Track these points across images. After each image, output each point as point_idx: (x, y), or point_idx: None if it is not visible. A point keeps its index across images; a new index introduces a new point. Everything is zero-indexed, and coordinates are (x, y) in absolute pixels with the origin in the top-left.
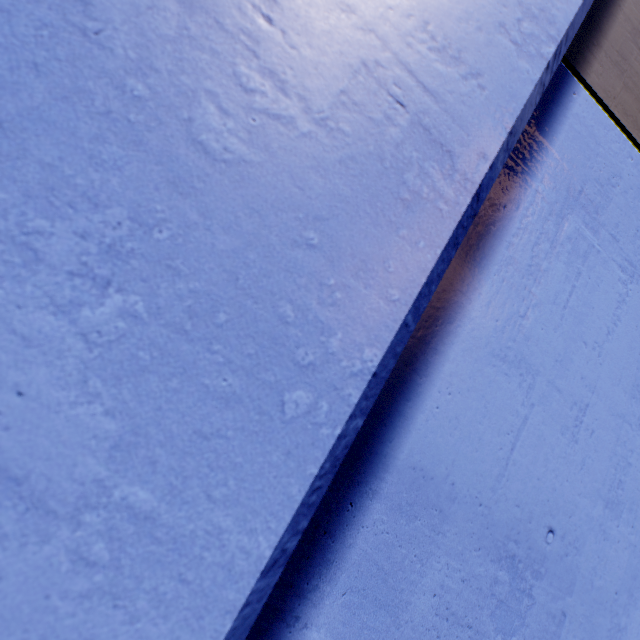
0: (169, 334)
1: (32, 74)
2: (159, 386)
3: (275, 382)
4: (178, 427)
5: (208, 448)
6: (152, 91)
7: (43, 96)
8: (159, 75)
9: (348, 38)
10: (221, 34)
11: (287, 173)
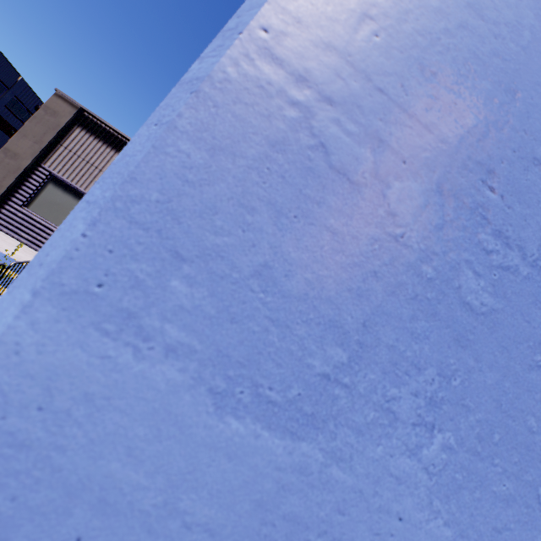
0: (469, 457)
1: (374, 280)
2: (469, 497)
3: (531, 480)
4: (483, 526)
5: (501, 539)
6: (436, 271)
7: (381, 295)
8: (438, 257)
9: (540, 186)
10: (467, 211)
11: (518, 311)
